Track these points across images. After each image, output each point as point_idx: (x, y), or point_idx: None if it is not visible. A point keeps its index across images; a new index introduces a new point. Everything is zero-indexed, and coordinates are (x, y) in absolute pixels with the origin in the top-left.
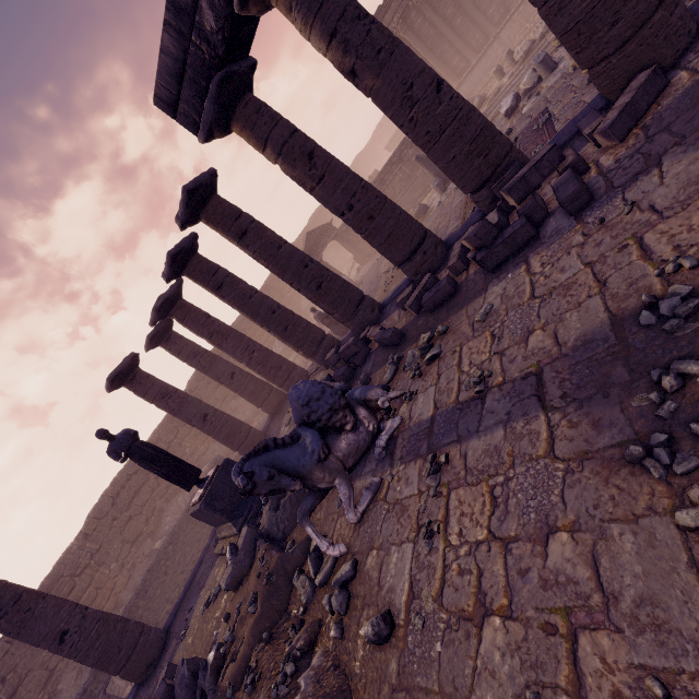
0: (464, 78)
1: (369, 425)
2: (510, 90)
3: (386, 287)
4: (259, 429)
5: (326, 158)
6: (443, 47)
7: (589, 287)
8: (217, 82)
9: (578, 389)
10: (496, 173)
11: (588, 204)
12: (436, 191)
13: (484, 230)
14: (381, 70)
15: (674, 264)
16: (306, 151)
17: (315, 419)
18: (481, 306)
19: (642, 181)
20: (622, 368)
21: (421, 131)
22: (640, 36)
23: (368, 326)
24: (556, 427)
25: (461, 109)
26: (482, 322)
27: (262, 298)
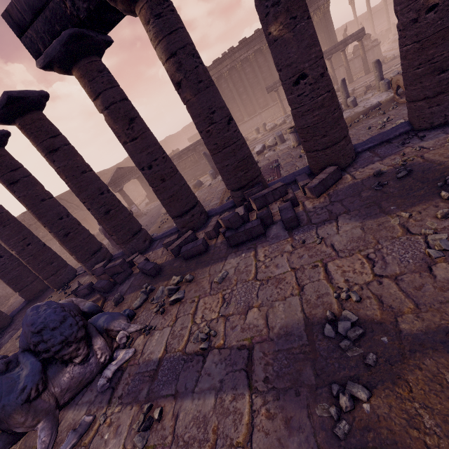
0: (240, 124)
1: (102, 356)
2: (261, 141)
3: (161, 224)
4: (12, 308)
5: (142, 127)
6: (234, 104)
7: (292, 287)
8: (71, 33)
9: (277, 377)
10: (249, 184)
11: (296, 227)
12: (210, 176)
13: (234, 219)
14: (198, 93)
15: (346, 294)
16: (129, 116)
17: (41, 350)
18: (220, 270)
19: (327, 226)
20: (310, 370)
21: (212, 141)
22: (333, 148)
23: (137, 252)
24: (257, 413)
25: (239, 140)
26: (218, 284)
27: (54, 204)
